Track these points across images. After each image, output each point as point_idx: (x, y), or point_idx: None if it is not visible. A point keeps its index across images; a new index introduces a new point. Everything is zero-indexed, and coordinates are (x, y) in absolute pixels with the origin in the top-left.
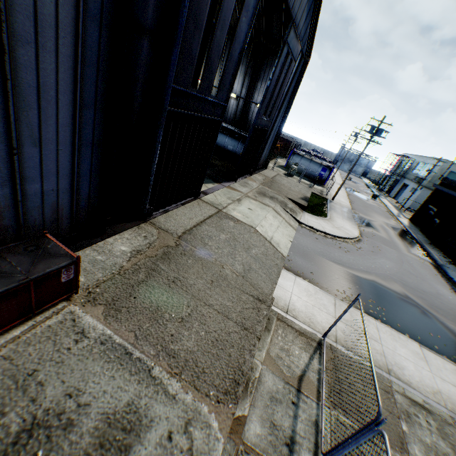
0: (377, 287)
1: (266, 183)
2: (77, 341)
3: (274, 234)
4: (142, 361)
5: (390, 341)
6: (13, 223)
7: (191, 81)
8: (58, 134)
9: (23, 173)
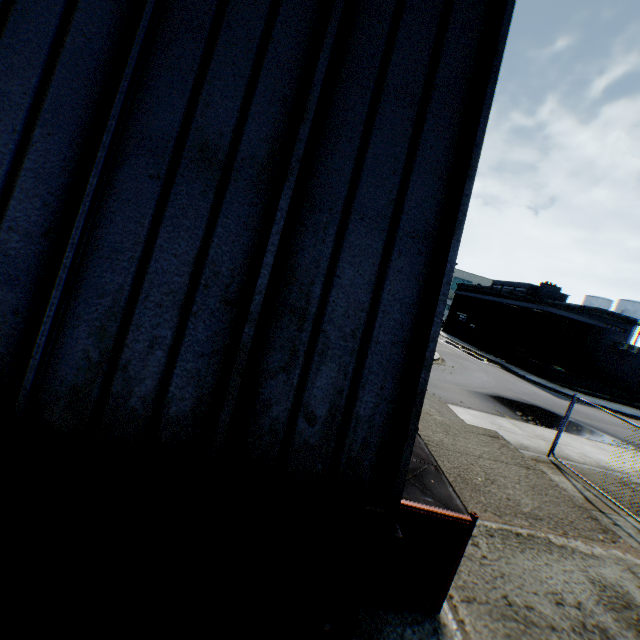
0: (505, 400)
1: None
2: (476, 545)
3: None
4: (535, 536)
5: (573, 443)
6: None
7: None
8: None
9: None
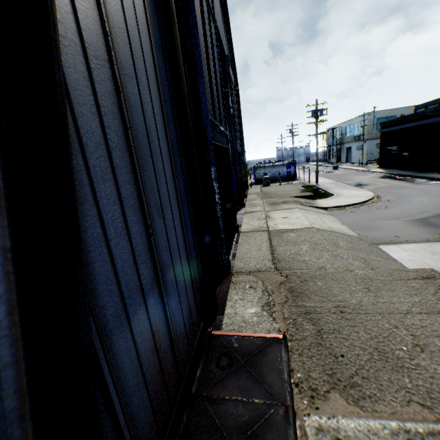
0: None
1: (264, 196)
2: None
3: (327, 224)
4: None
5: None
6: (167, 342)
7: (211, 112)
8: (168, 194)
9: (160, 260)
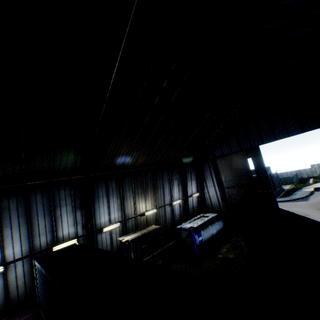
0: None
1: None
2: None
3: None
4: None
5: None
6: None
7: None
8: None
9: None
